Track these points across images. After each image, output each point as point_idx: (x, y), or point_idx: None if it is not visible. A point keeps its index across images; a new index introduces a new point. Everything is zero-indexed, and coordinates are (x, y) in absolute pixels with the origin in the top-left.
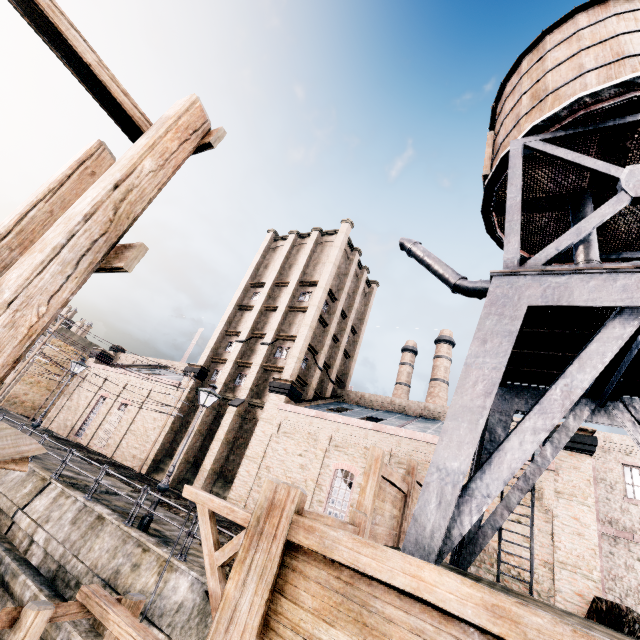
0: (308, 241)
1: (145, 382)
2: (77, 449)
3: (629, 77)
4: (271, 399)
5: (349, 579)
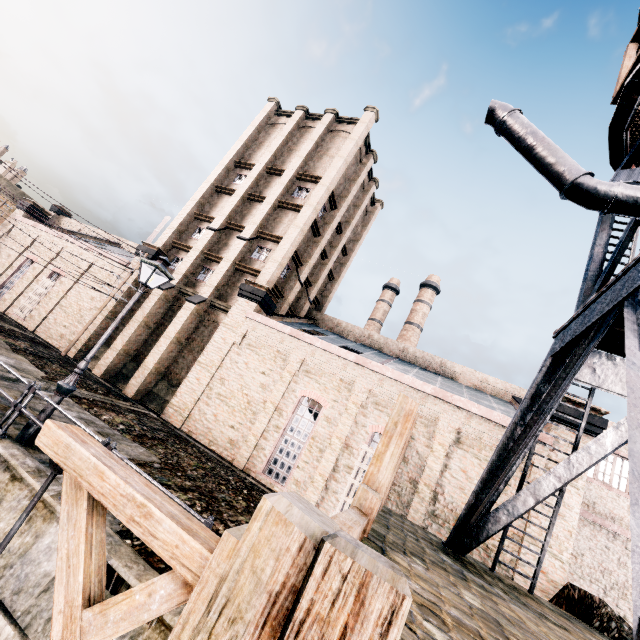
0: (318, 124)
1: (85, 253)
2: None
3: None
4: (239, 304)
5: None
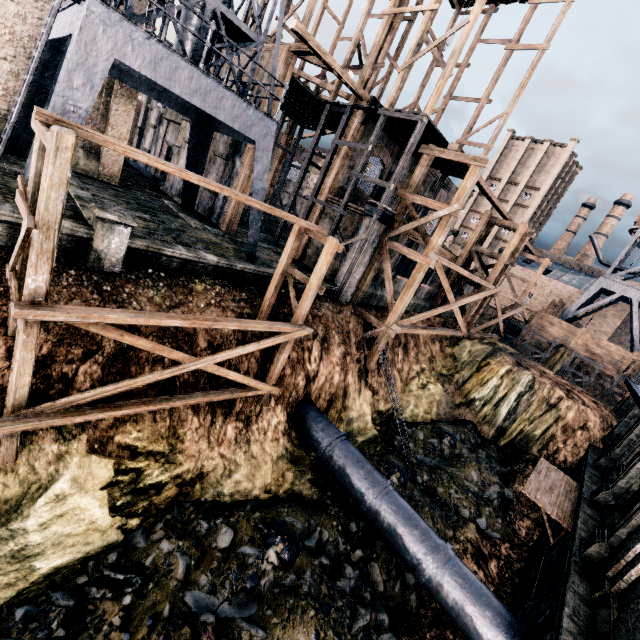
0: (539, 151)
1: None
2: None
3: None
4: None
5: (550, 320)
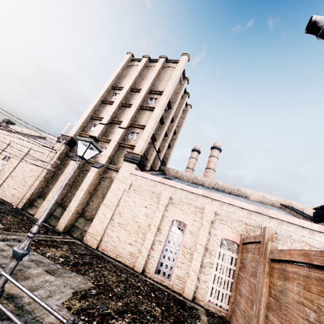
0: (157, 63)
1: (25, 143)
2: None
3: None
4: (125, 166)
5: None
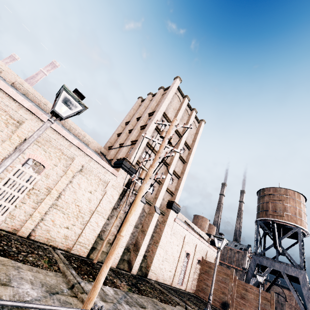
0: (192, 115)
1: (74, 149)
2: (31, 253)
3: (309, 233)
4: (171, 213)
5: None
